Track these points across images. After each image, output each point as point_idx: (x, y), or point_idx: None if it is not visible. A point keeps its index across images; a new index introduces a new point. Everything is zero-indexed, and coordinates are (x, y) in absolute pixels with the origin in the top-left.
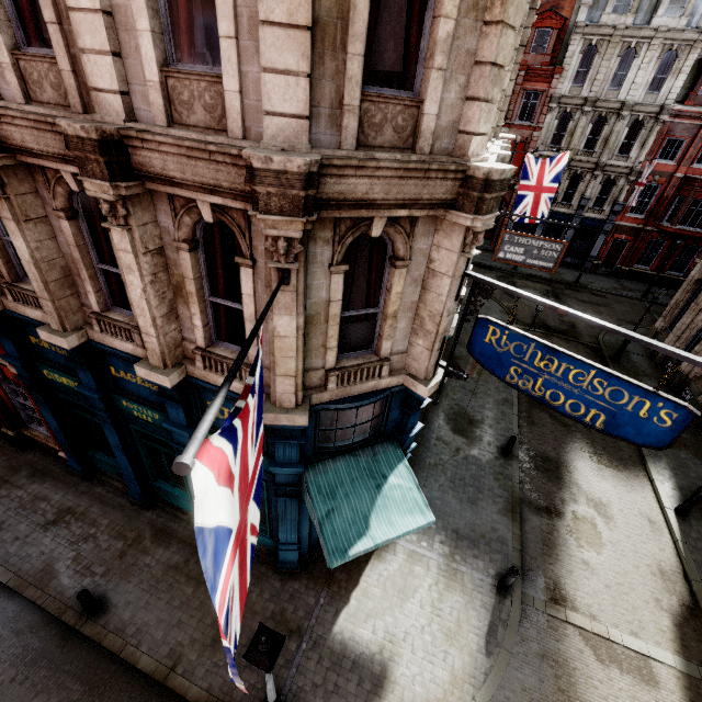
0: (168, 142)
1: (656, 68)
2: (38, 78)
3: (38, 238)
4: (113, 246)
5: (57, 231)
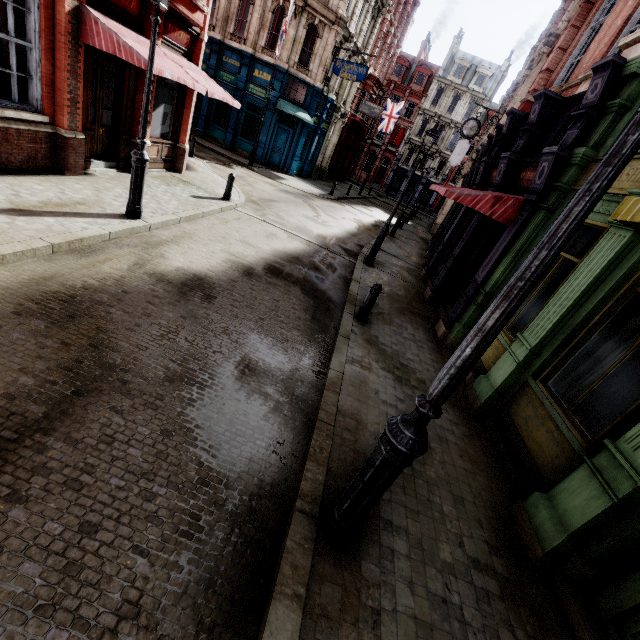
0: None
1: (468, 108)
2: None
3: (228, 2)
4: (250, 9)
5: (232, 4)
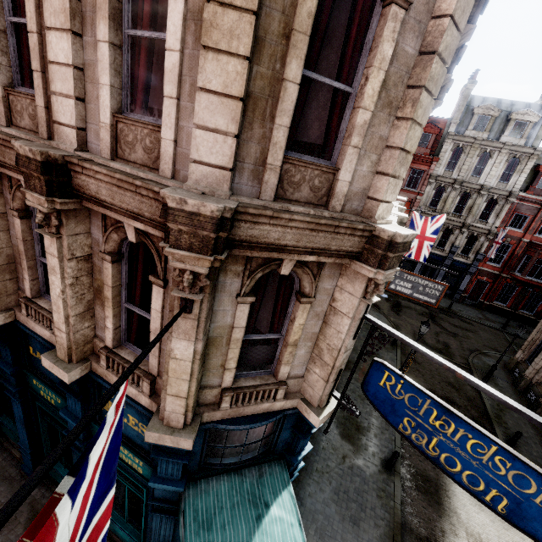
0: (102, 171)
1: (505, 167)
2: (21, 109)
3: None
4: None
5: (11, 226)
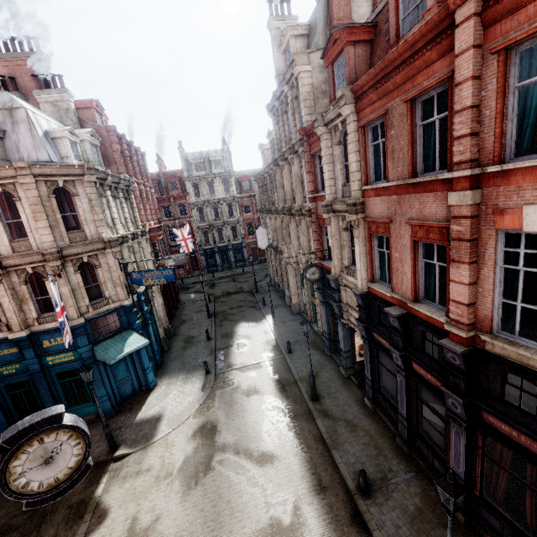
0: (16, 256)
1: (223, 185)
2: None
3: None
4: None
5: None
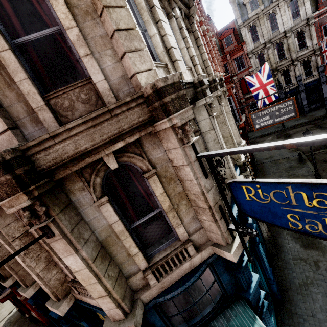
0: None
1: (290, 10)
2: None
3: None
4: None
5: None
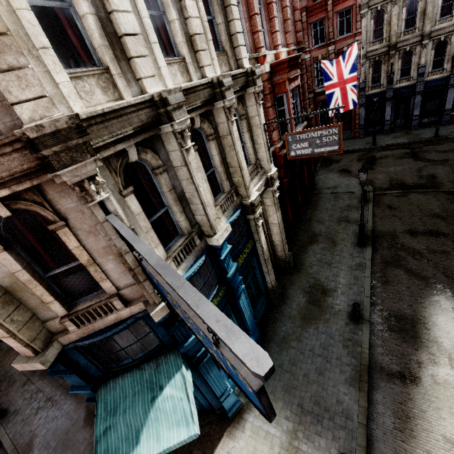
0: None
1: None
2: None
3: None
4: None
5: None
